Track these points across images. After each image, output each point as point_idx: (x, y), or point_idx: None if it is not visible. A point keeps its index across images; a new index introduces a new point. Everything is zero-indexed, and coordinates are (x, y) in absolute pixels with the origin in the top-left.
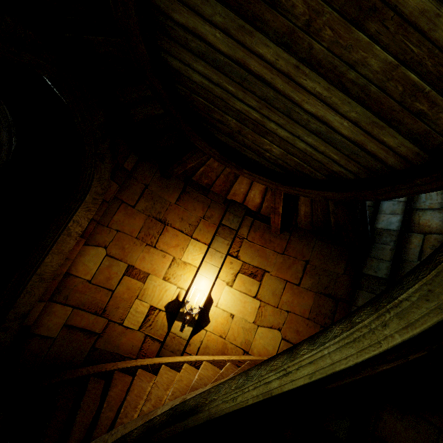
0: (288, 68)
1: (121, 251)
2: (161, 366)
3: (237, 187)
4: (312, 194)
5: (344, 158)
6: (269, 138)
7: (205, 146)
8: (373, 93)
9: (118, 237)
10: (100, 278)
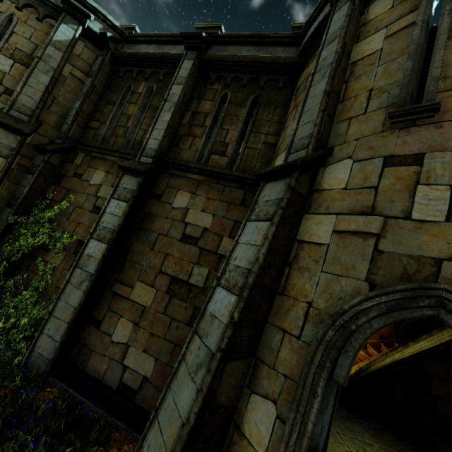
0: None
1: None
2: None
3: None
4: None
5: None
6: None
7: None
8: None
9: None
10: None
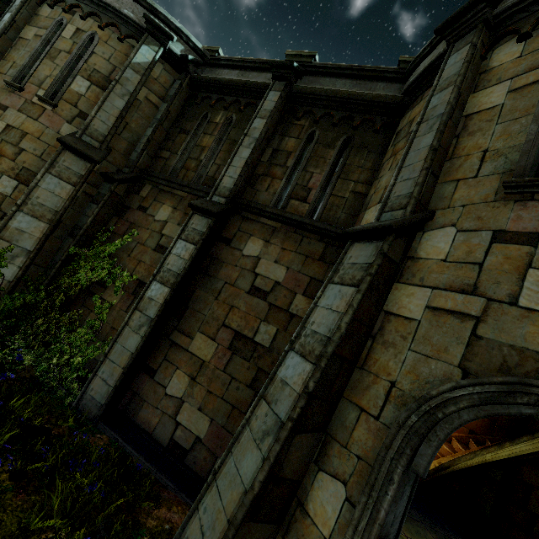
0: None
1: None
2: None
3: None
4: None
5: None
6: None
7: None
8: None
9: None
10: None
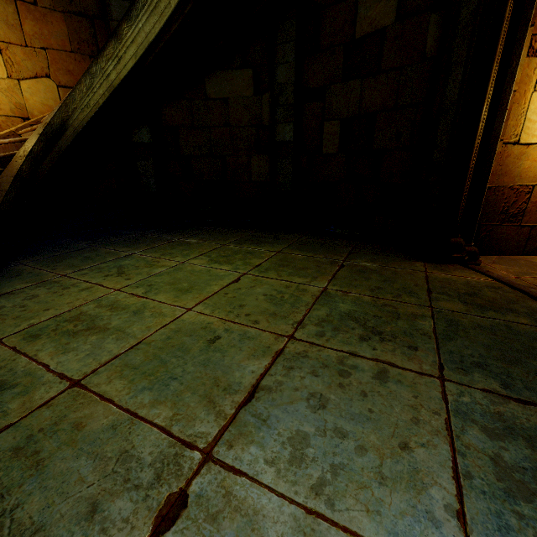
0: None
1: None
2: None
3: None
4: None
5: None
6: None
7: None
8: None
9: None
10: None
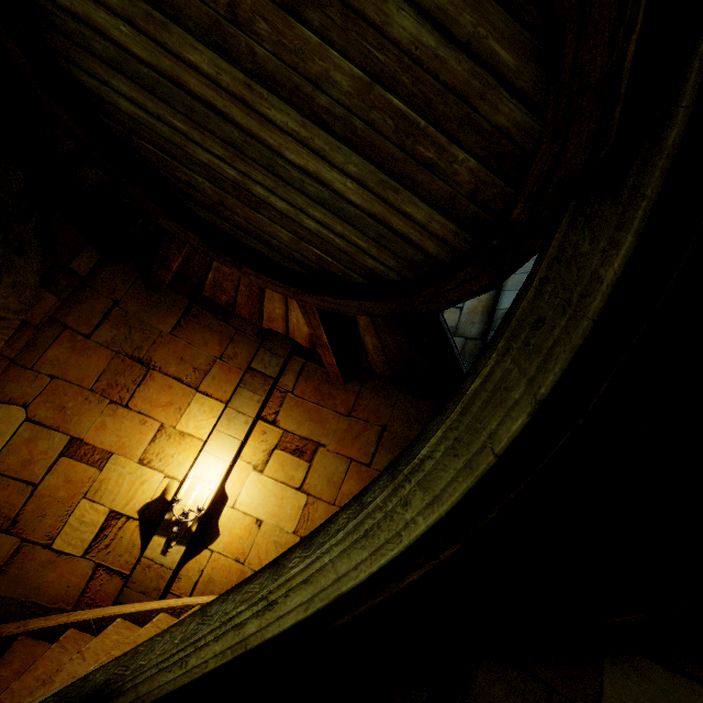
0: (239, 88)
1: (58, 413)
2: (115, 621)
3: (270, 307)
4: (349, 306)
5: (373, 245)
6: (265, 212)
7: (176, 227)
8: (361, 130)
9: (54, 387)
10: (10, 462)
